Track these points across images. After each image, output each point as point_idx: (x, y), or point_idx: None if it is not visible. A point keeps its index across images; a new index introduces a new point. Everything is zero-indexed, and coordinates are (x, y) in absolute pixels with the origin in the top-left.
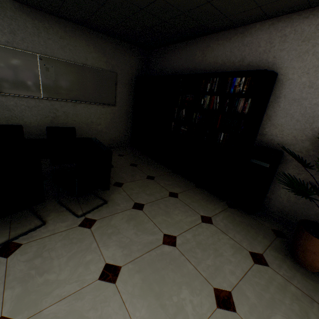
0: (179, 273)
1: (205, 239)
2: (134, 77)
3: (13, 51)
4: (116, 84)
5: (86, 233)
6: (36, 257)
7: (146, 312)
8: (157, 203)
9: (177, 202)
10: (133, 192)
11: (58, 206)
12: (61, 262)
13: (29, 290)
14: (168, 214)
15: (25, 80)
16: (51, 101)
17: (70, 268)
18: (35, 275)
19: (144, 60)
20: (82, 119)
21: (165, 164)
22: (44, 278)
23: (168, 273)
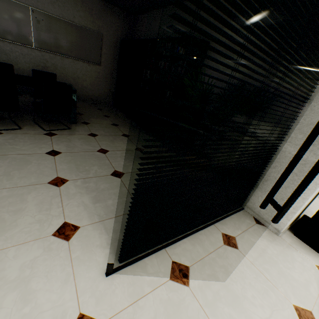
0: (98, 162)
1: (129, 155)
2: (119, 40)
3: (9, 1)
4: (101, 45)
5: (47, 138)
6: (11, 139)
7: (66, 167)
8: (109, 136)
9: (125, 139)
10: (95, 128)
11: (33, 124)
12: (25, 144)
13: (2, 148)
14: (113, 142)
15: (19, 29)
16: (42, 52)
17: (29, 147)
18: (7, 144)
19: (130, 24)
20: (69, 73)
21: (133, 120)
22: (13, 146)
23: (91, 160)
